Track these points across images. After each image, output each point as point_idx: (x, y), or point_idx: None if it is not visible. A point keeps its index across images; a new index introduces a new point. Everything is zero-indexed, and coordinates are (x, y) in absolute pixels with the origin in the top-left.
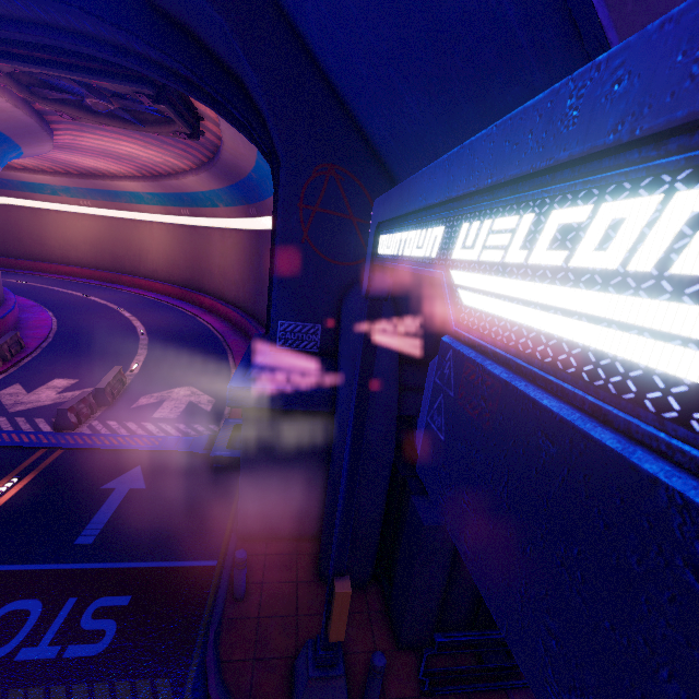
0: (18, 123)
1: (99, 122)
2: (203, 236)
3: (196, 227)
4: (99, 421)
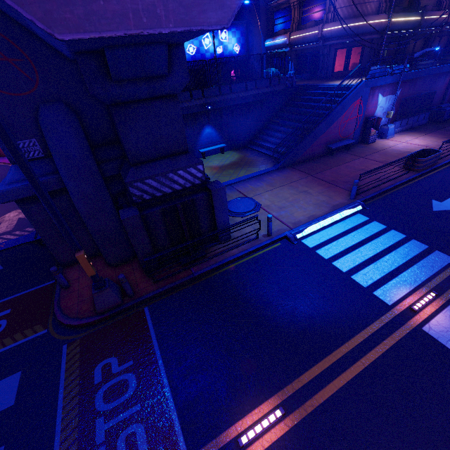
0: None
1: None
2: None
3: None
4: None
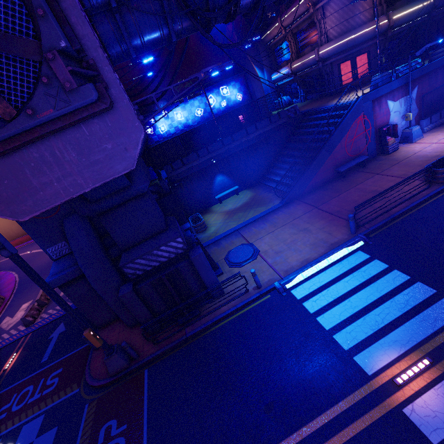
0: None
1: None
2: None
3: None
4: (44, 313)
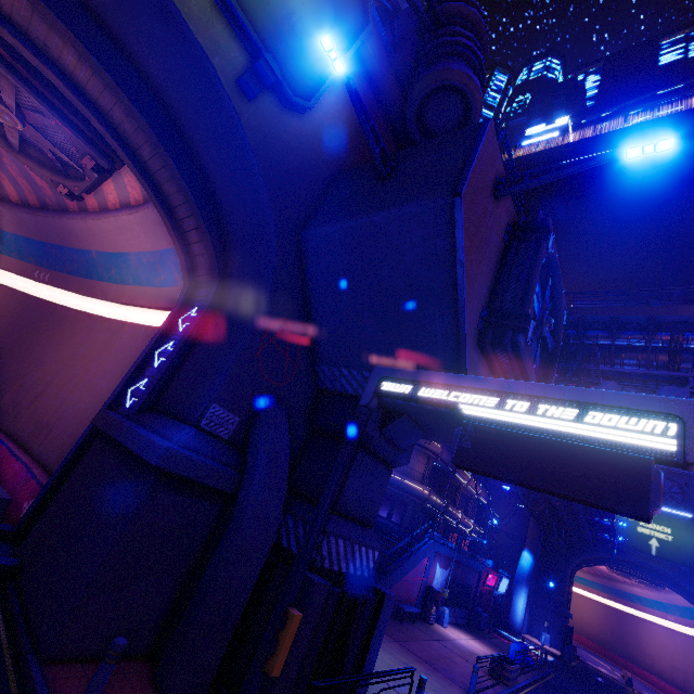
0: None
1: None
2: None
3: None
4: None
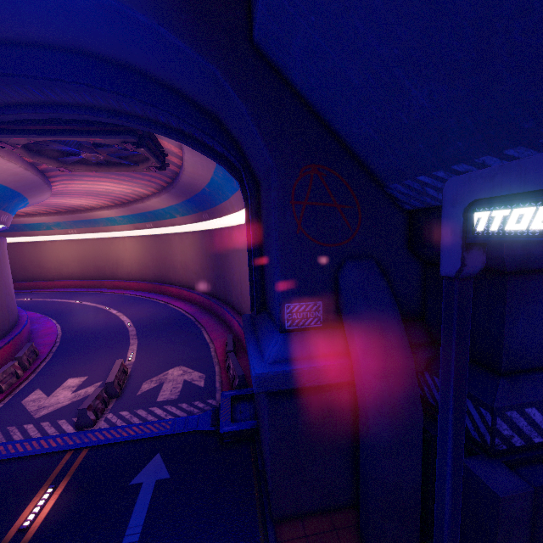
0: (27, 182)
1: (90, 170)
2: (165, 241)
3: (159, 235)
4: (113, 413)
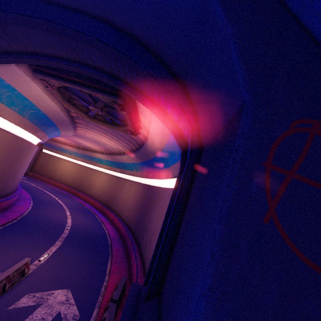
0: (60, 118)
1: (93, 121)
2: (122, 182)
3: (120, 178)
4: None
